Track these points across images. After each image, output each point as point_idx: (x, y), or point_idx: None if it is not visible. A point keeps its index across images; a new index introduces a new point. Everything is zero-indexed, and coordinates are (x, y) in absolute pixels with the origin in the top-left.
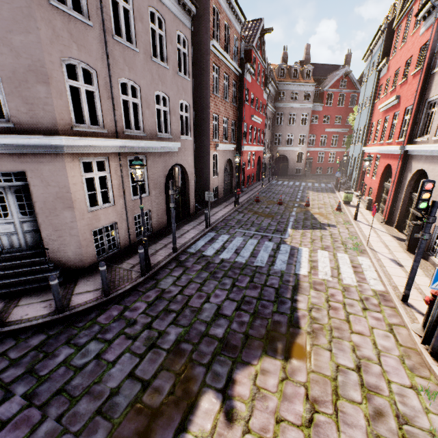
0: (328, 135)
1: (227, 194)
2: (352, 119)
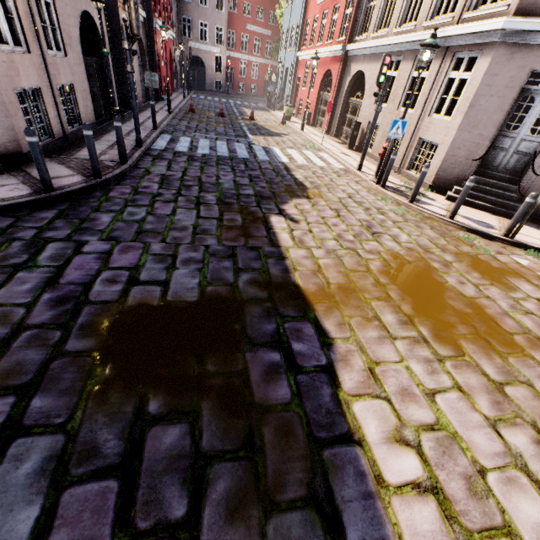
0: (250, 35)
1: (144, 101)
2: (280, 14)
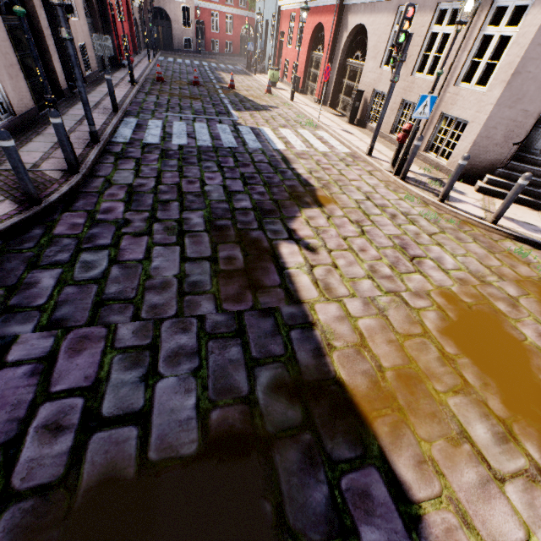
0: None
1: (100, 69)
2: None
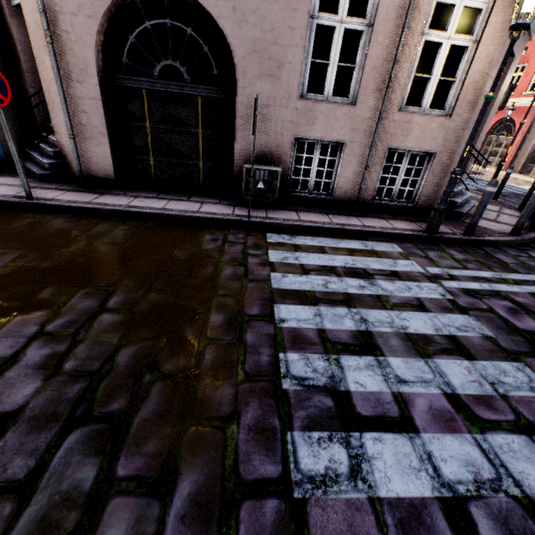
0: None
1: None
2: None
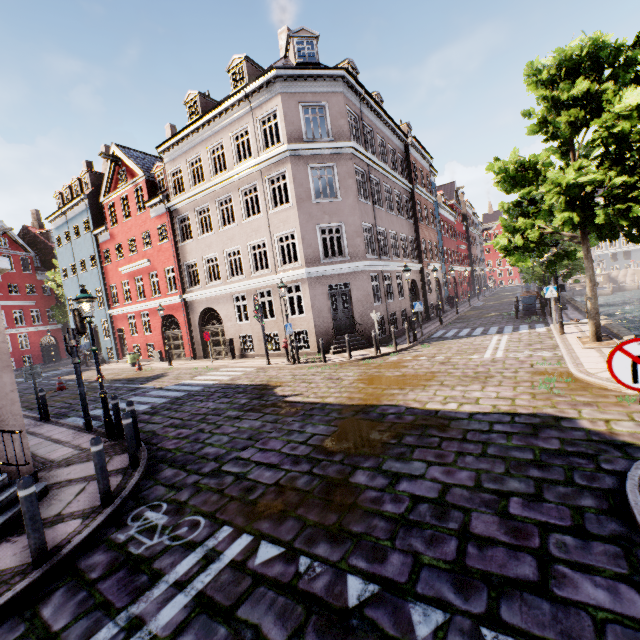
0: (7, 310)
1: None
2: (56, 285)
